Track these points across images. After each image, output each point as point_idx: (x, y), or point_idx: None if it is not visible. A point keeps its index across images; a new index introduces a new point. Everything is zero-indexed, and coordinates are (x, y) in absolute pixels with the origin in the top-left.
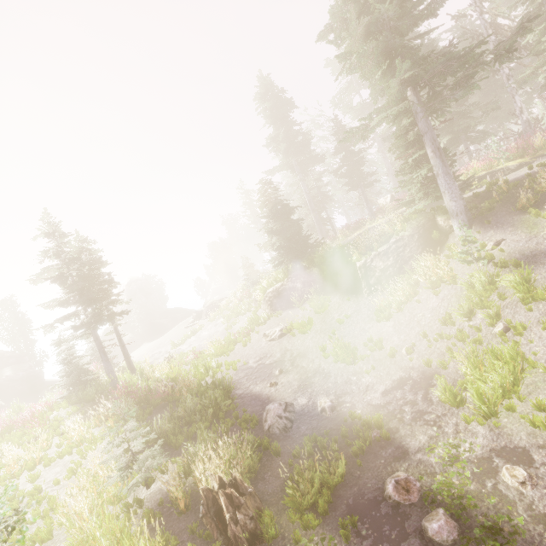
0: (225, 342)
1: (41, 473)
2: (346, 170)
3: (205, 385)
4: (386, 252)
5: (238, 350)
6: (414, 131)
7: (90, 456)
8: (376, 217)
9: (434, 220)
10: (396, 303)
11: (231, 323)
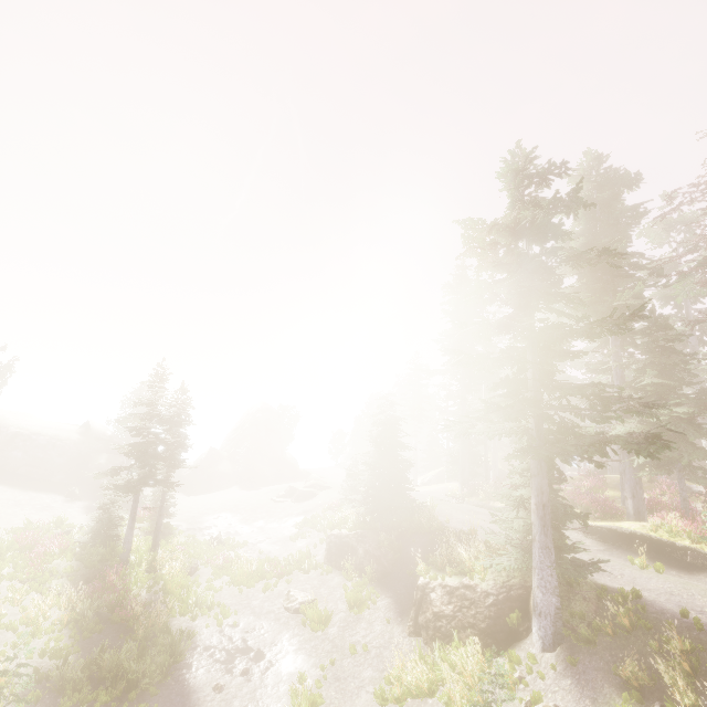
0: (257, 568)
1: None
2: None
3: (177, 625)
4: (452, 590)
5: (255, 592)
6: None
7: None
8: None
9: (529, 590)
10: (400, 688)
11: (302, 533)
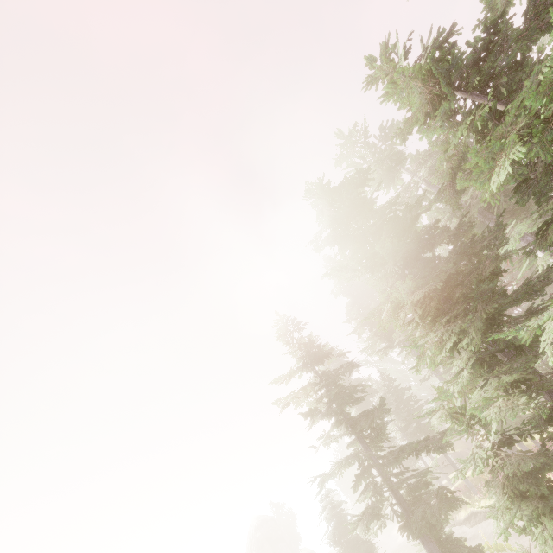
0: None
1: None
2: (414, 430)
3: None
4: None
5: None
6: None
7: None
8: (475, 497)
9: None
10: None
11: None
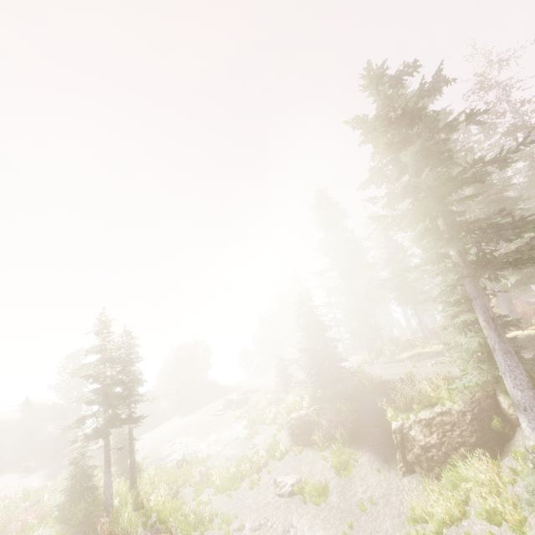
0: (234, 471)
1: None
2: None
3: None
4: (428, 422)
5: (243, 492)
6: (462, 288)
7: None
8: (430, 342)
9: (495, 397)
10: (434, 522)
11: (254, 431)
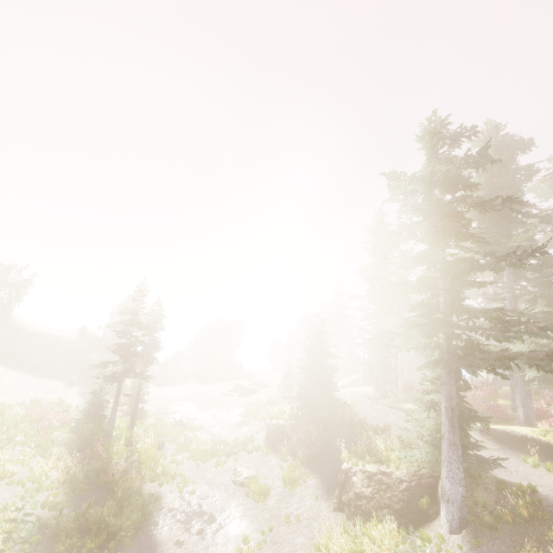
0: (210, 447)
1: (1, 488)
2: None
3: (148, 489)
4: (371, 475)
5: (209, 466)
6: None
7: (1, 516)
8: None
9: (437, 480)
10: None
11: (246, 421)
